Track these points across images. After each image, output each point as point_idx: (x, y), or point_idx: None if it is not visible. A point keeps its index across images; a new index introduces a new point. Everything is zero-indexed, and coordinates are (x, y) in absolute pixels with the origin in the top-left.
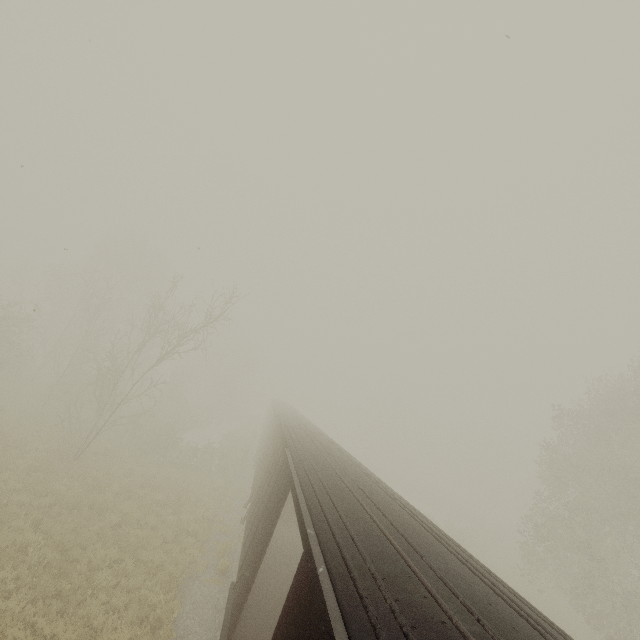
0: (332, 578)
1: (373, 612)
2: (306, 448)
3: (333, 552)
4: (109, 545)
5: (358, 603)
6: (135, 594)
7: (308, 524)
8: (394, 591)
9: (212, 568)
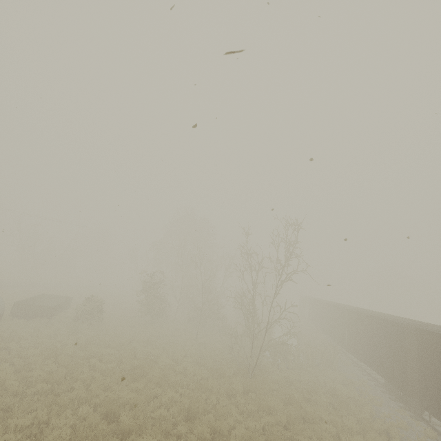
0: None
1: None
2: None
3: None
4: None
5: None
6: None
7: None
8: None
9: None
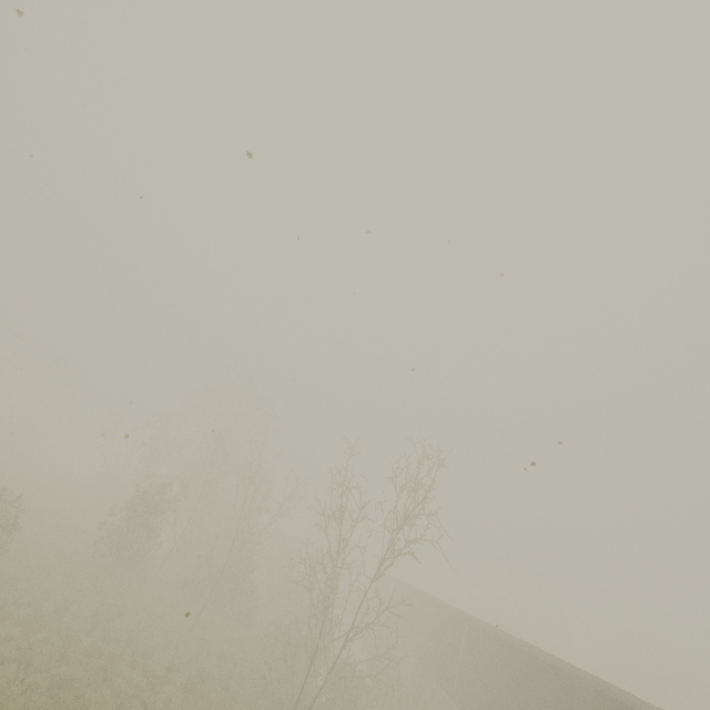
0: None
1: None
2: None
3: None
4: None
5: None
6: None
7: None
8: None
9: None
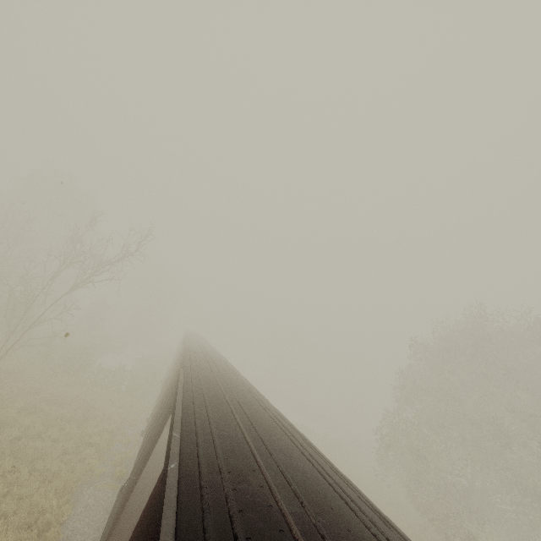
0: (180, 472)
1: (207, 499)
2: (200, 369)
3: (190, 451)
4: (5, 456)
5: (197, 493)
6: (27, 501)
7: (176, 429)
8: (235, 482)
9: (109, 475)
